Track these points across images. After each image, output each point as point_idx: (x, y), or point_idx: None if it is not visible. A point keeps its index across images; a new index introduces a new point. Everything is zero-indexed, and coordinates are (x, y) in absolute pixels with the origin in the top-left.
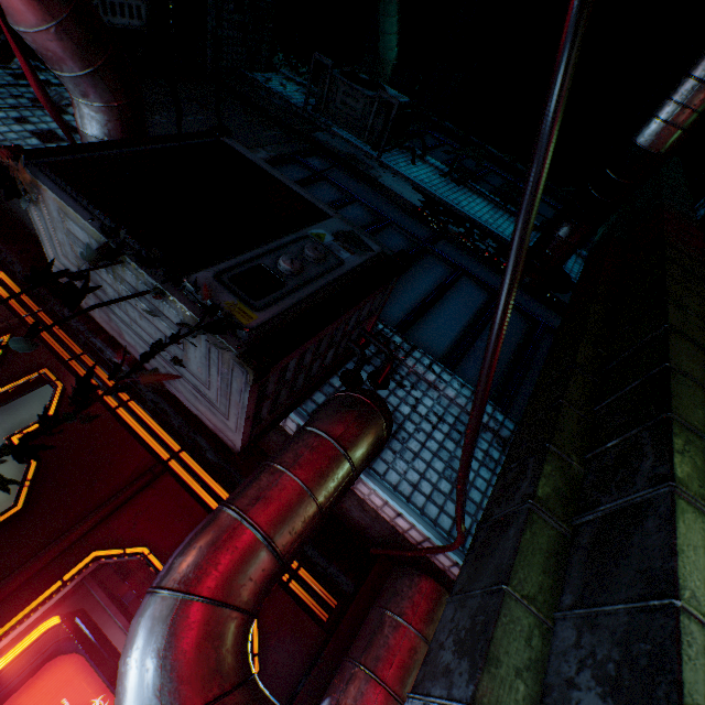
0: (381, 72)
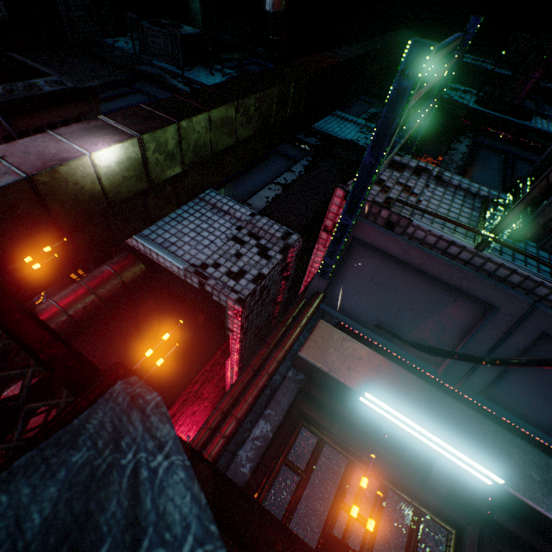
0: (194, 20)
